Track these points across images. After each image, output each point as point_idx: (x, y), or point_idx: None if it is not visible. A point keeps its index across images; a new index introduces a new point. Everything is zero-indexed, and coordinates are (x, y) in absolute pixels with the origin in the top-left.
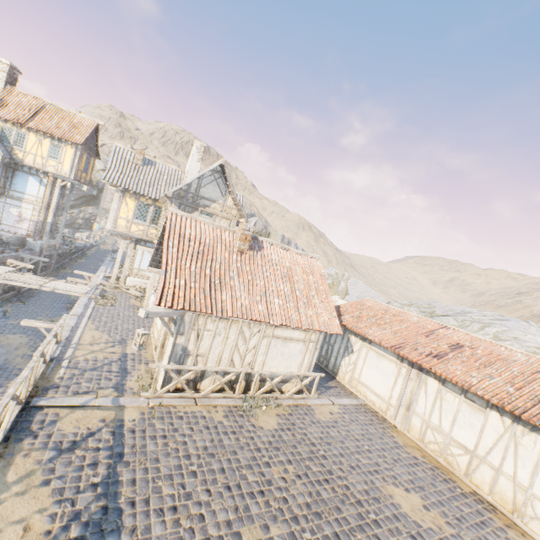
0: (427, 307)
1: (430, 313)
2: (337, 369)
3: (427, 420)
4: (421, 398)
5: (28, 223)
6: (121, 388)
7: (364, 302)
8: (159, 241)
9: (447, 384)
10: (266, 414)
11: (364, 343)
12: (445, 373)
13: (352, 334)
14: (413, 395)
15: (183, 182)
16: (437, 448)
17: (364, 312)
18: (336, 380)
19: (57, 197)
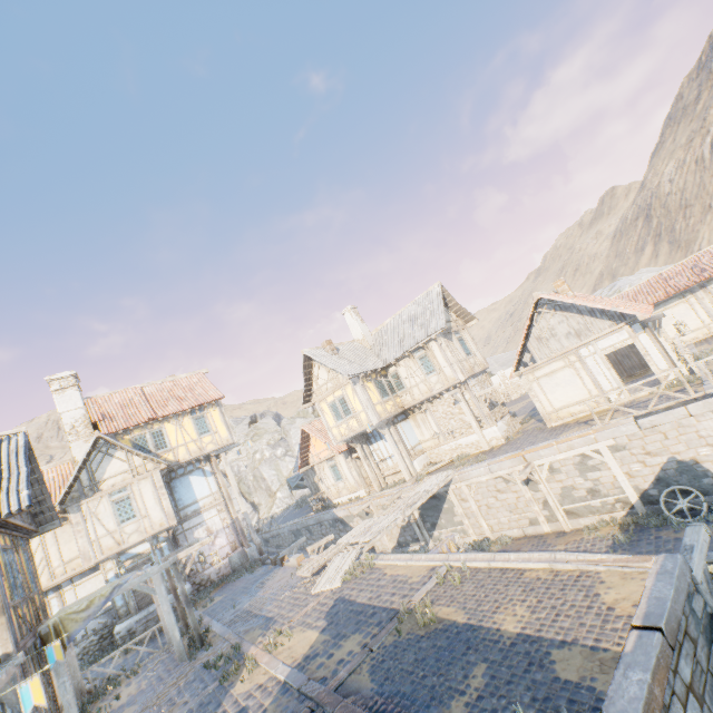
0: None
1: None
2: None
3: None
4: None
5: (223, 534)
6: (682, 389)
7: None
8: (524, 335)
9: None
10: None
11: None
12: None
13: None
14: None
15: (369, 347)
16: None
17: None
18: None
19: (232, 475)
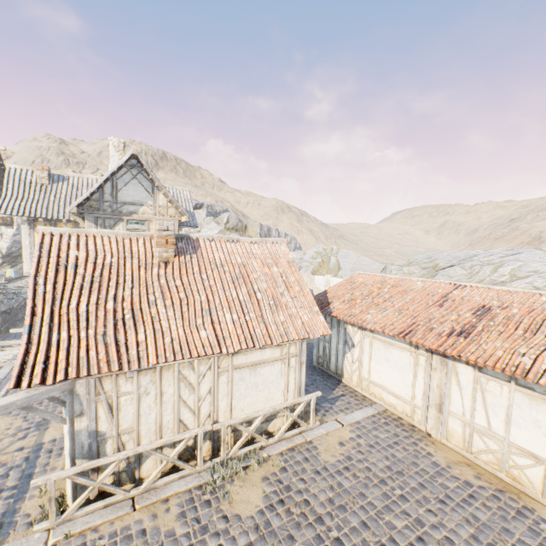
0: (428, 262)
1: (433, 267)
2: (340, 369)
3: (469, 422)
4: (454, 393)
5: None
6: (8, 522)
7: (354, 278)
8: None
9: (486, 369)
10: (246, 485)
11: (364, 333)
12: (481, 359)
13: (348, 324)
14: (443, 390)
15: None
16: (493, 459)
17: (357, 292)
18: (342, 385)
19: None
